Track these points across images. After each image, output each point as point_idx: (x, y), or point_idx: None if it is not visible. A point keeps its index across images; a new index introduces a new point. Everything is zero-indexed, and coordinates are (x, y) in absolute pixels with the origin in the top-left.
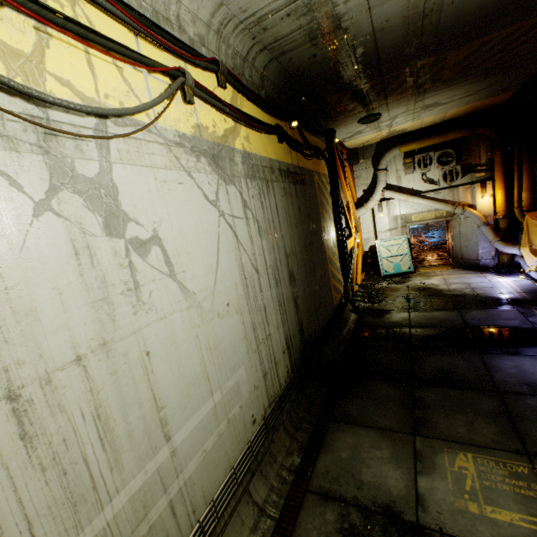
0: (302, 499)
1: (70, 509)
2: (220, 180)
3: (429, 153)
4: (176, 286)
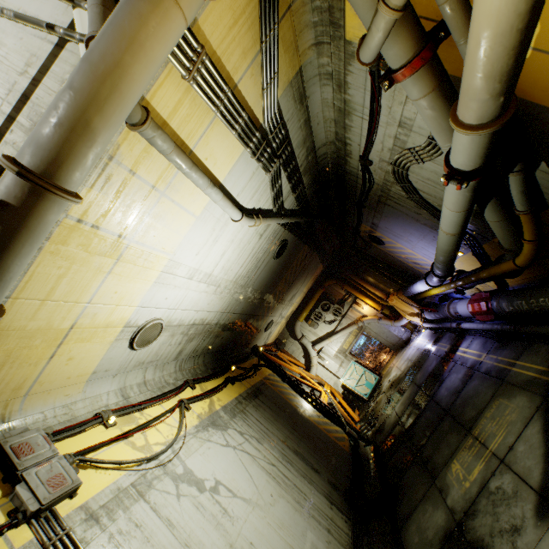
0: None
1: None
2: (222, 431)
3: (315, 310)
4: (240, 500)
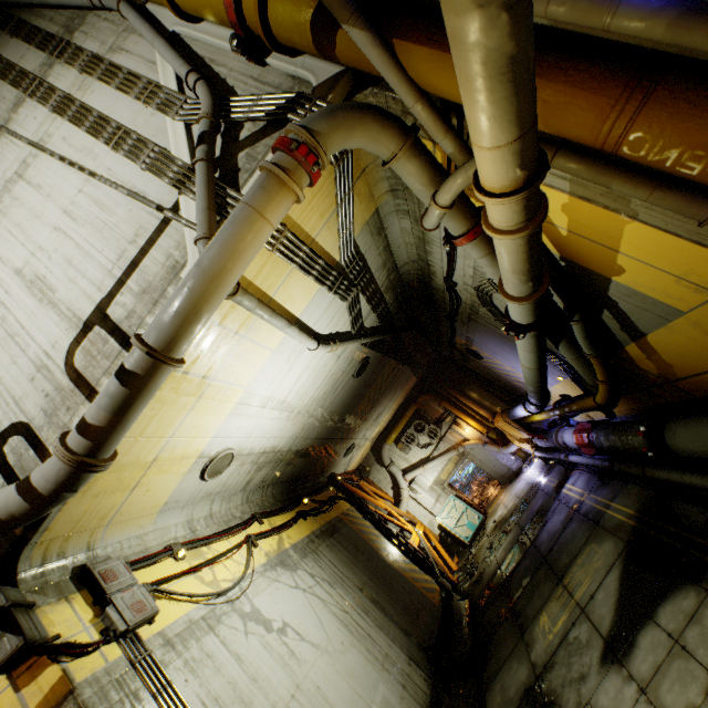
0: None
1: None
2: (291, 572)
3: (407, 431)
4: (308, 644)
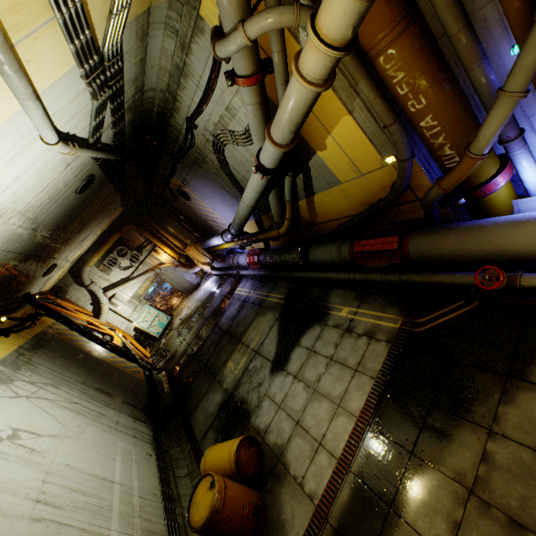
0: (200, 448)
1: (99, 515)
2: (7, 385)
3: (110, 256)
4: (47, 437)
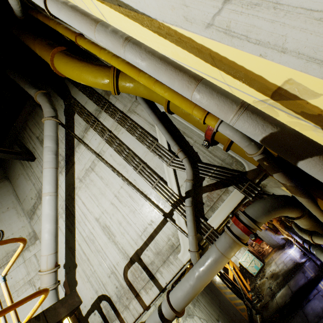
0: None
1: None
2: (192, 319)
3: None
4: None
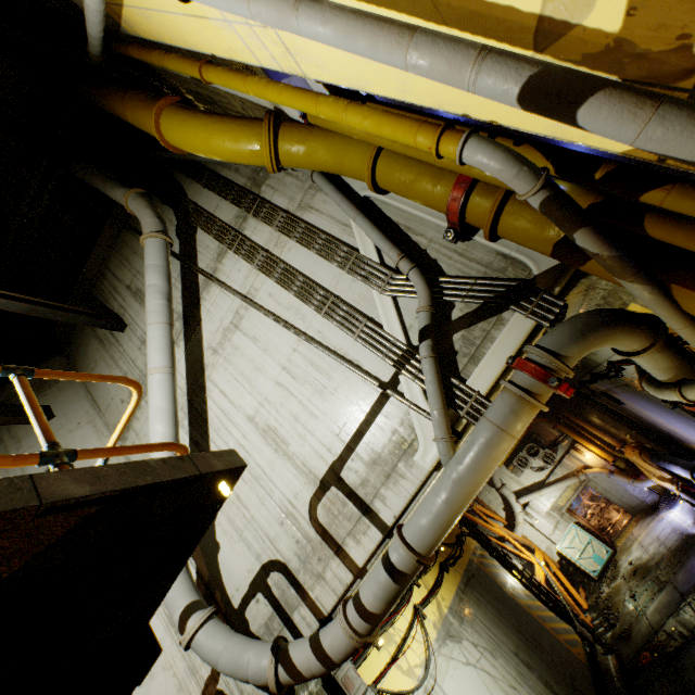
0: None
1: None
2: (458, 644)
3: (518, 454)
4: None
